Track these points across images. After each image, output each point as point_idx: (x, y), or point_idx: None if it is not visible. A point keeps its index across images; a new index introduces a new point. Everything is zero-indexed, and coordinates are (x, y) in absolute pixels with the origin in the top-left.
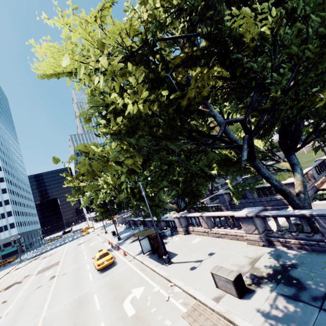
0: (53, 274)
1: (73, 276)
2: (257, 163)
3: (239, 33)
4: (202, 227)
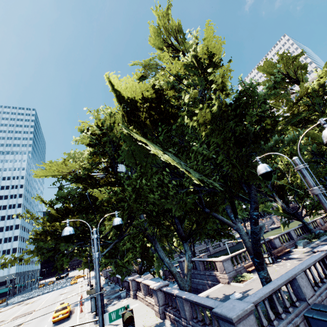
0: (21, 322)
1: (34, 326)
2: (156, 247)
3: (123, 179)
4: (142, 293)
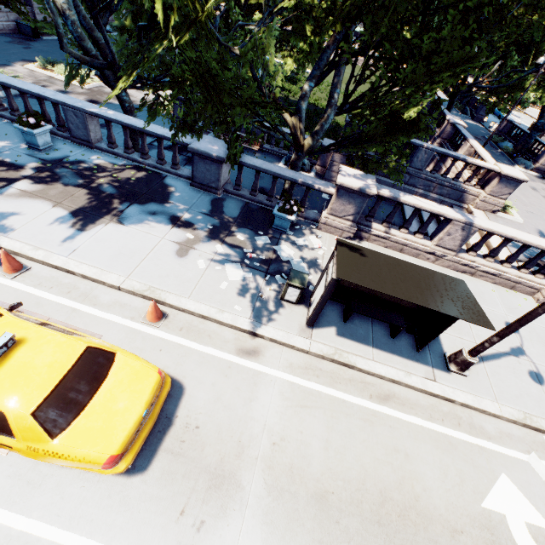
0: None
1: None
2: None
3: None
4: (435, 243)
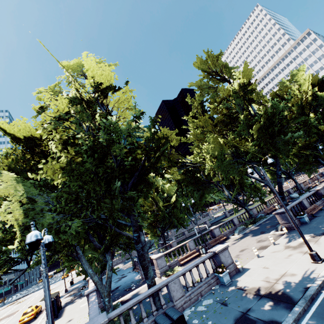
0: None
1: None
2: (81, 261)
3: None
4: None
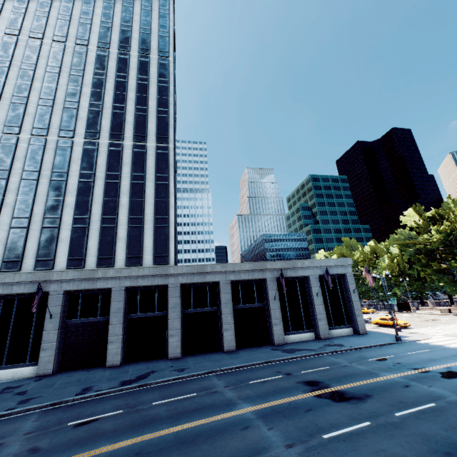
0: None
1: None
2: None
3: None
4: (429, 306)
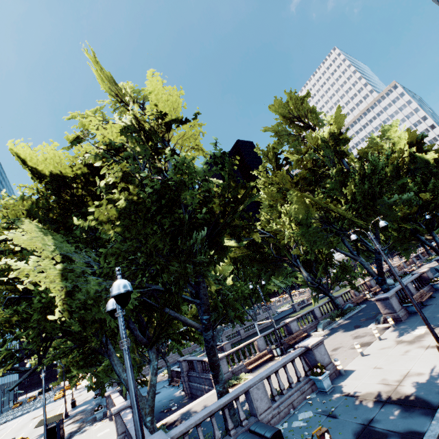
0: None
1: None
2: (112, 360)
3: None
4: None
